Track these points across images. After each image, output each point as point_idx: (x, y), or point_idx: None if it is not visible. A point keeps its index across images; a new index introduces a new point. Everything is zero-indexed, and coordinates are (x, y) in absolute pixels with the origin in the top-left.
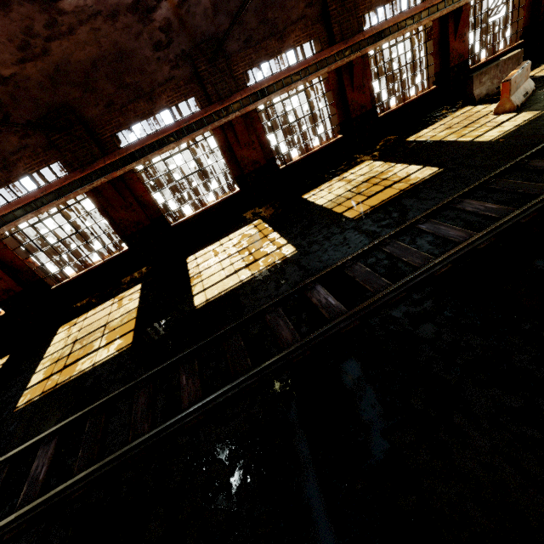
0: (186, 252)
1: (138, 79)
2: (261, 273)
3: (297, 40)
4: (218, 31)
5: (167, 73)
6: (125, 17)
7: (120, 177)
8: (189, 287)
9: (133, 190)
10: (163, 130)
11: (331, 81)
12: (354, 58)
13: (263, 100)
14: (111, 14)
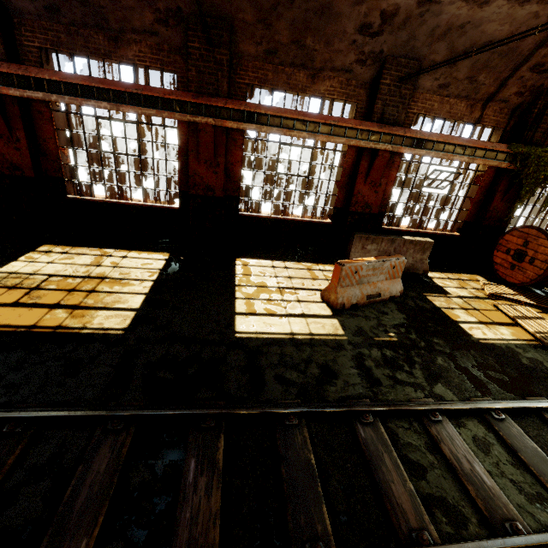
0: None
1: None
2: None
3: (142, 57)
4: None
5: None
6: None
7: None
8: None
9: None
10: None
11: (180, 134)
12: (203, 122)
13: (36, 93)
14: None
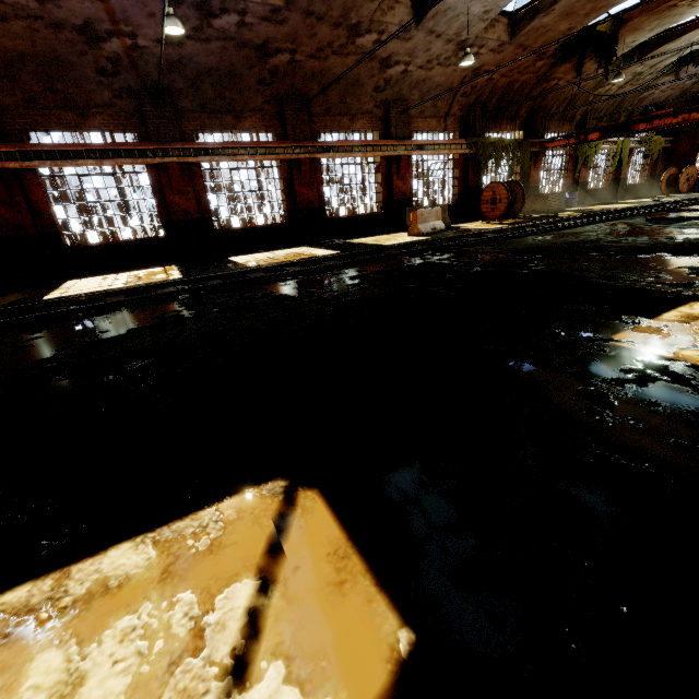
0: (73, 278)
1: (73, 91)
2: (134, 285)
3: (254, 125)
4: (172, 86)
5: (109, 99)
6: (70, 33)
7: (15, 172)
8: (49, 292)
9: (27, 193)
10: (85, 144)
11: (283, 170)
12: (303, 157)
13: (205, 158)
14: (55, 24)
